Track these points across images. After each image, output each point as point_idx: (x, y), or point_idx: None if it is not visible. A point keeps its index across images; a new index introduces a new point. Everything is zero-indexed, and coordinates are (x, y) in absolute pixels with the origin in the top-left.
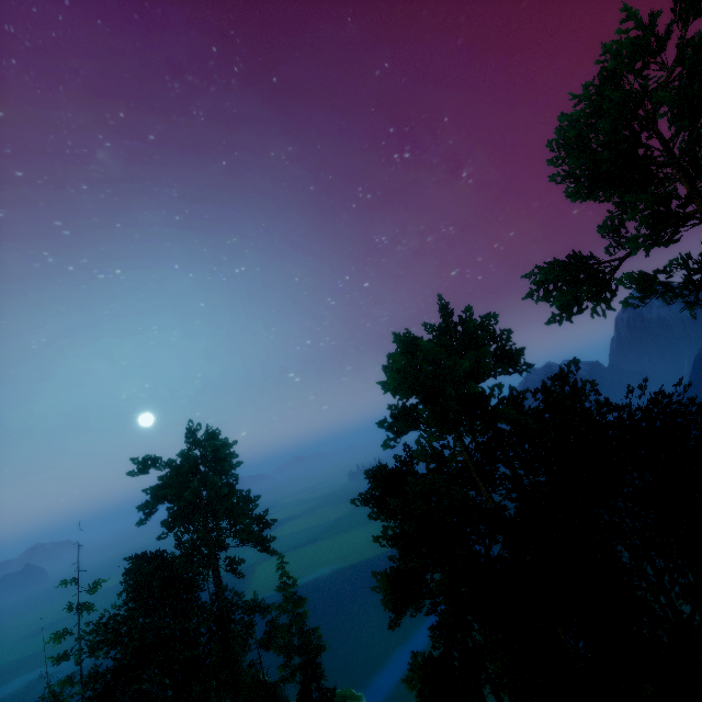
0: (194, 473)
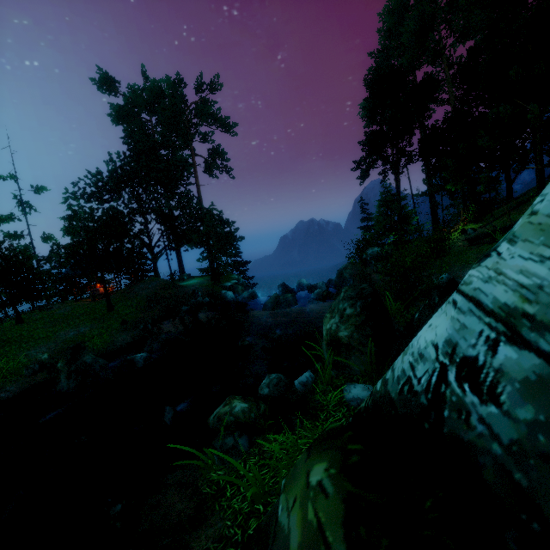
0: (180, 85)
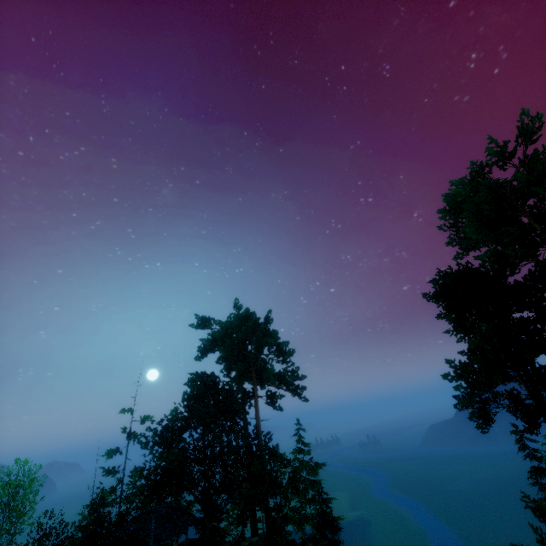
0: (247, 319)
